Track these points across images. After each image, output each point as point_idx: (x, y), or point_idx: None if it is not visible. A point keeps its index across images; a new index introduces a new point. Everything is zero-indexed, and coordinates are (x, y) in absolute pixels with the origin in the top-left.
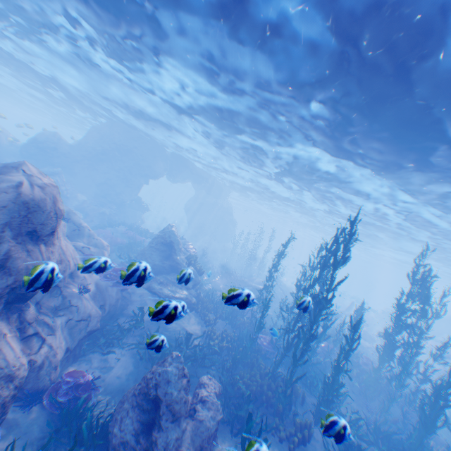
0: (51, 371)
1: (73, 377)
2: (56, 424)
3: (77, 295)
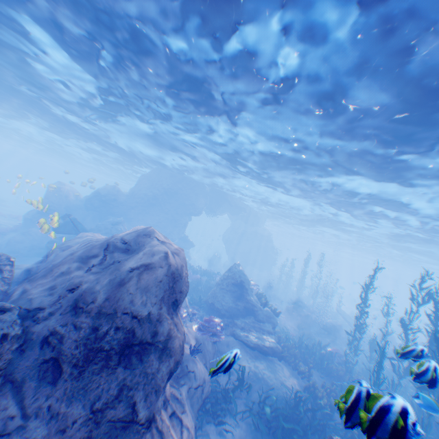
0: None
1: None
2: None
3: (190, 358)
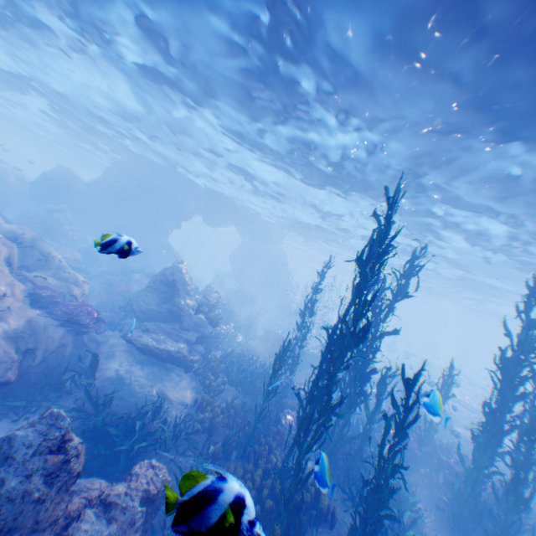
0: None
1: None
2: None
3: None
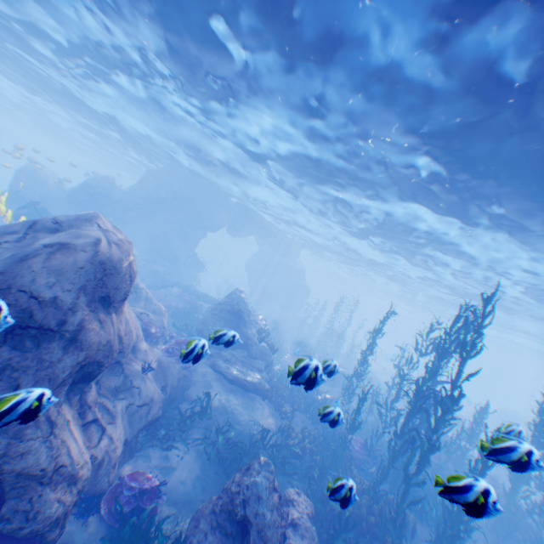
0: (110, 469)
1: (138, 480)
2: (116, 542)
3: (139, 374)
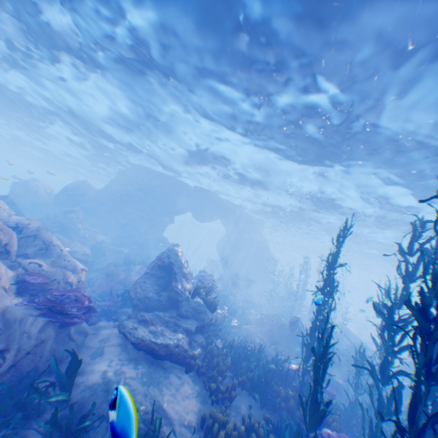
0: None
1: None
2: None
3: None
